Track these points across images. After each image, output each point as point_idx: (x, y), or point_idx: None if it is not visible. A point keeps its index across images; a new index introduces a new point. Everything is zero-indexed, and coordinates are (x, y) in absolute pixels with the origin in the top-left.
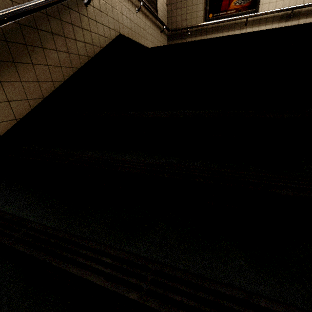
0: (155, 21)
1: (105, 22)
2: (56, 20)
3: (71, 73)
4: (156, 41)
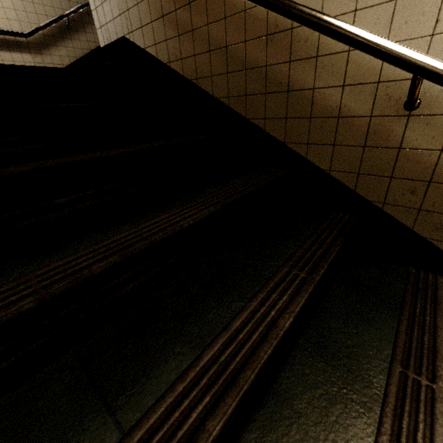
0: None
1: None
2: None
3: None
4: None
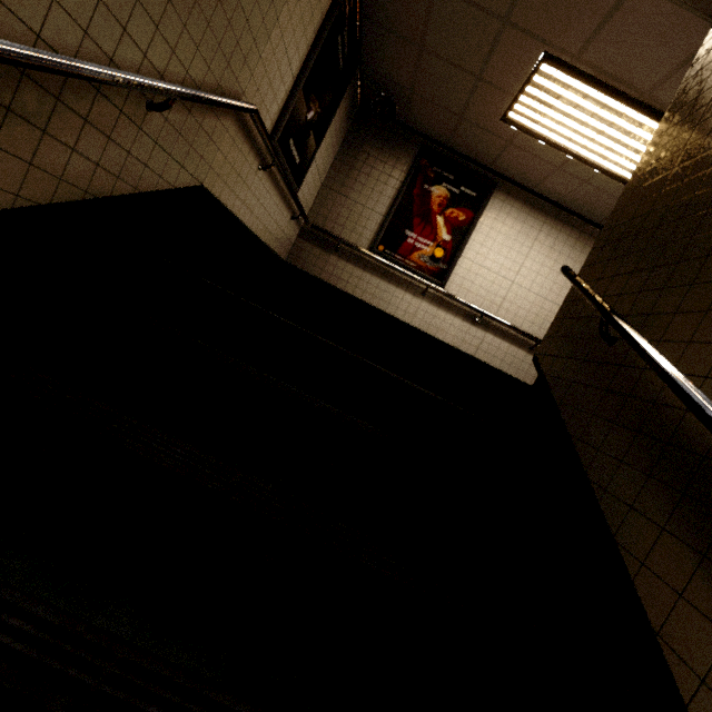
0: (289, 197)
1: (179, 154)
2: (46, 94)
3: (6, 205)
4: (275, 228)
